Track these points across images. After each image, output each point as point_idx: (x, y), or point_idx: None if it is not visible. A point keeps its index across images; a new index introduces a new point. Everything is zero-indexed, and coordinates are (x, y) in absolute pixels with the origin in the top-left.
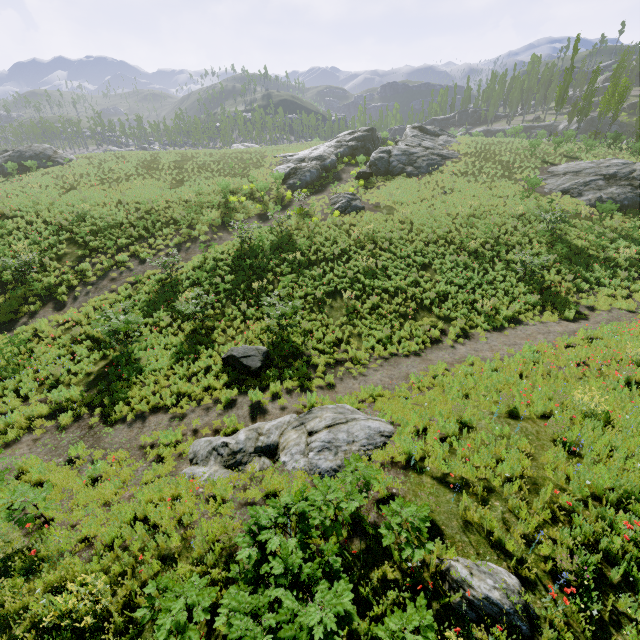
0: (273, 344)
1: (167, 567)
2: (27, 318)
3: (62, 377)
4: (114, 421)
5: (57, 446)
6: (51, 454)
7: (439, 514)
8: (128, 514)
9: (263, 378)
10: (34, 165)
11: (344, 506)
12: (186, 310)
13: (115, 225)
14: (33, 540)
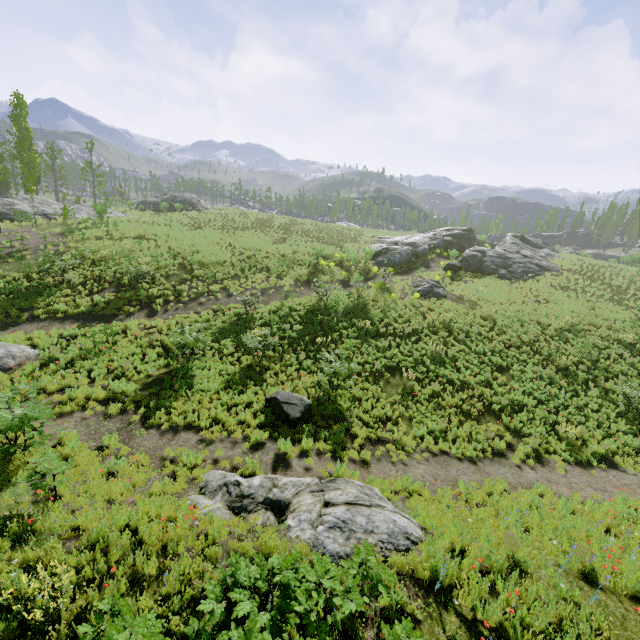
0: (318, 400)
1: (131, 592)
2: (125, 316)
3: (128, 371)
4: (151, 425)
5: (97, 430)
6: (89, 436)
7: None
8: (122, 518)
9: (298, 431)
10: (180, 207)
11: (337, 602)
12: (249, 344)
13: (219, 261)
14: (36, 508)
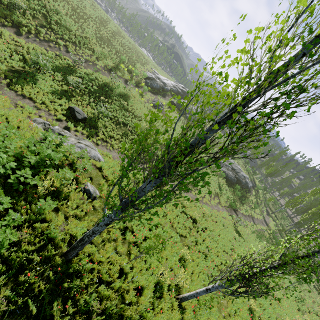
0: (90, 119)
1: None
2: (0, 24)
3: (1, 58)
4: (12, 89)
5: None
6: None
7: (95, 178)
8: (2, 112)
9: (77, 123)
10: None
11: (73, 152)
12: (70, 81)
13: (68, 28)
14: None
